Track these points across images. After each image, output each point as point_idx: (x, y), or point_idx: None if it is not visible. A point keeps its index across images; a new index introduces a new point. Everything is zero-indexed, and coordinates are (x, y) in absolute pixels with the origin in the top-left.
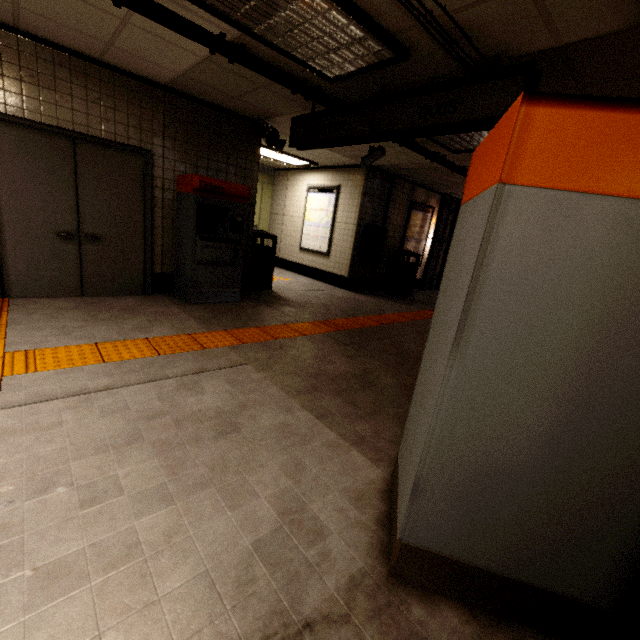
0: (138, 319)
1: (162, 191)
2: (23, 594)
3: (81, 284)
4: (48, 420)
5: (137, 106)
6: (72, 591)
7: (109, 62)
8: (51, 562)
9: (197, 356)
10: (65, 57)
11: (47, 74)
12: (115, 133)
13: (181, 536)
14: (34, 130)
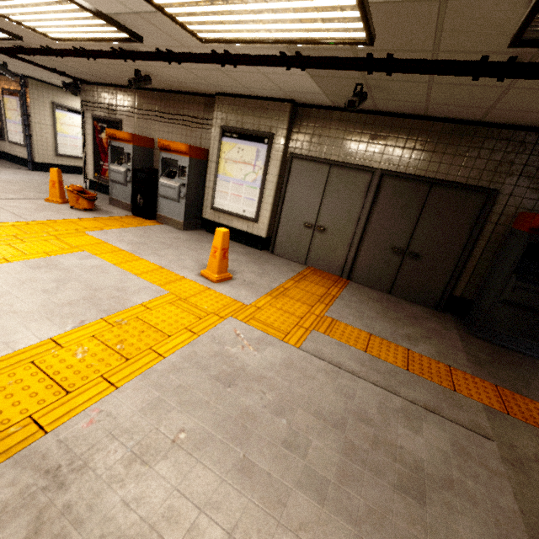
0: (414, 329)
1: (494, 226)
2: (232, 464)
3: (392, 285)
4: (310, 371)
5: (501, 152)
6: (243, 490)
7: (488, 121)
8: (250, 460)
9: (440, 393)
10: (451, 126)
11: (432, 141)
12: (468, 177)
13: (306, 538)
14: (407, 180)
